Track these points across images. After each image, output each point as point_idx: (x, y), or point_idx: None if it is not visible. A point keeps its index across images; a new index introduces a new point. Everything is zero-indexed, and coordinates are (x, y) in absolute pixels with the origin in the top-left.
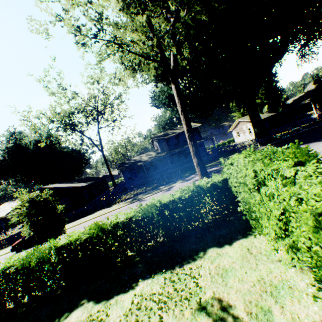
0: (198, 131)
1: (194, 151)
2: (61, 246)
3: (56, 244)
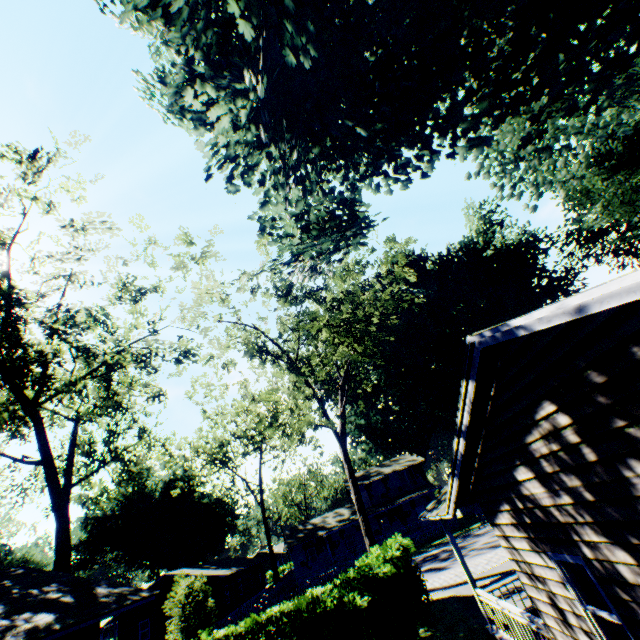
0: (421, 469)
1: (365, 528)
2: (219, 639)
3: (215, 634)
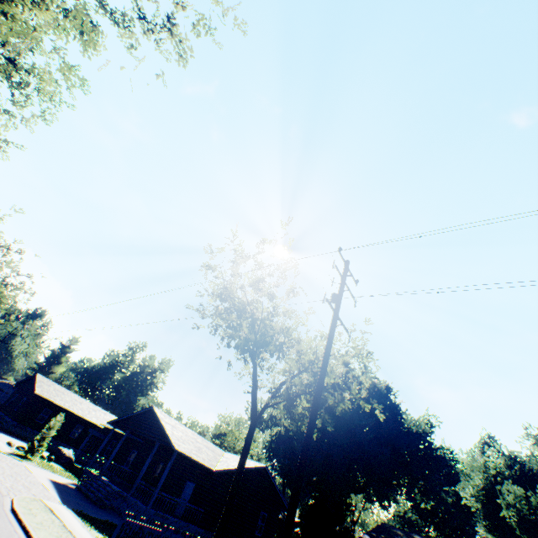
0: None
1: None
2: None
3: None
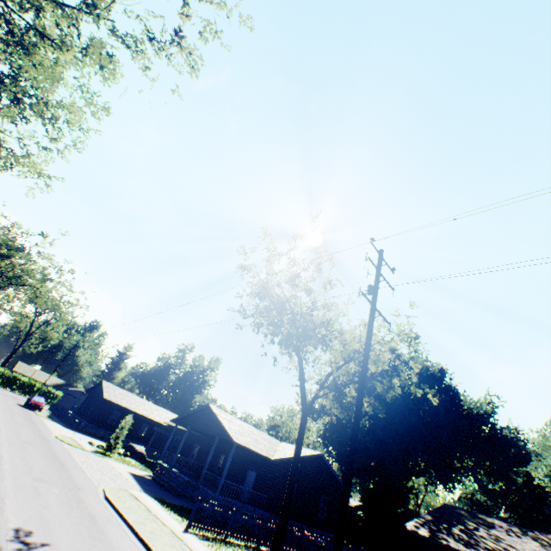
0: None
1: None
2: None
3: None
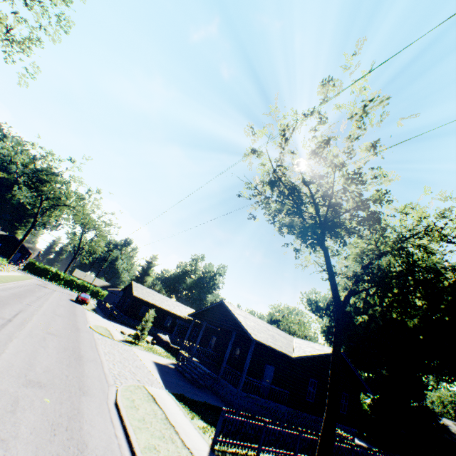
0: None
1: None
2: None
3: None
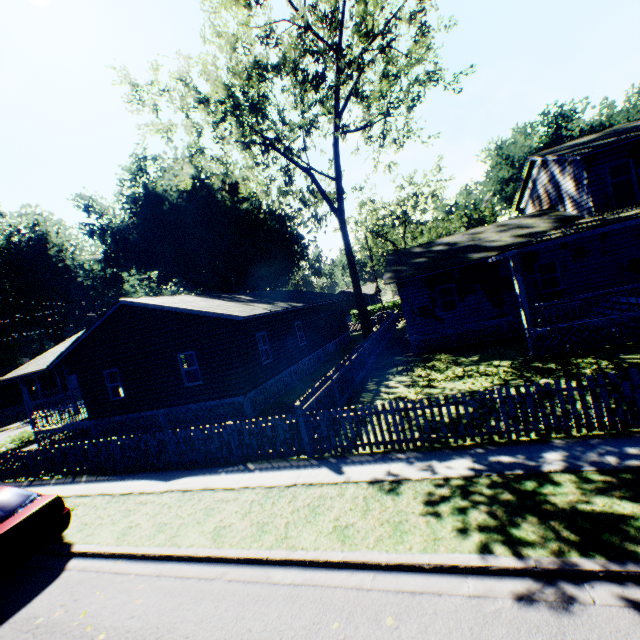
0: None
1: None
2: None
3: None
